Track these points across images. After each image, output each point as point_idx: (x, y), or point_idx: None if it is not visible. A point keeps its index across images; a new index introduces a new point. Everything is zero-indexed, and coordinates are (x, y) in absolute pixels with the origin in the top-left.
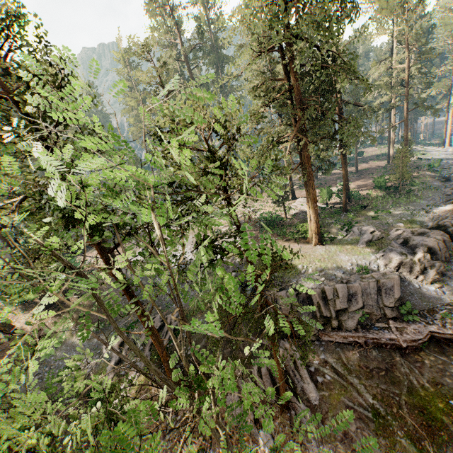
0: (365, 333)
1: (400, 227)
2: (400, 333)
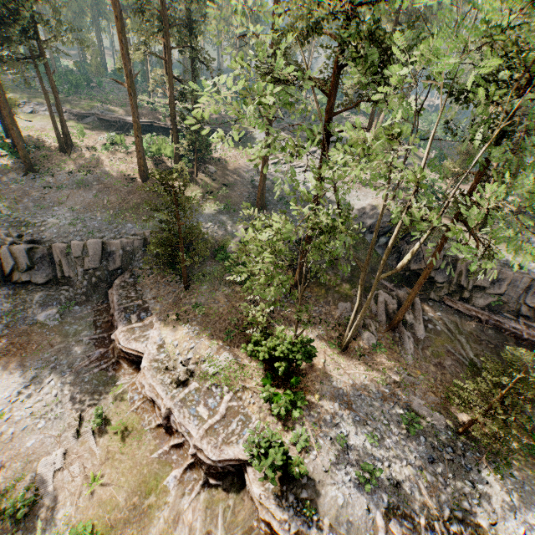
0: (491, 314)
1: None
2: (526, 328)
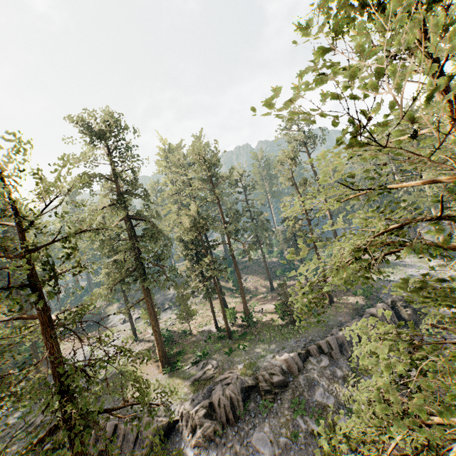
0: None
1: (237, 369)
2: None
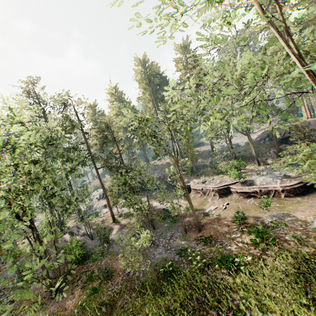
0: None
1: None
2: None
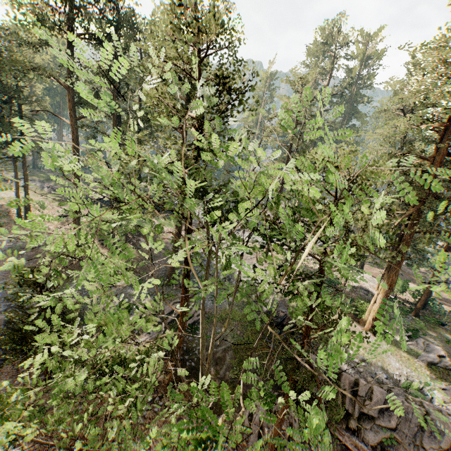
0: None
1: None
2: None
